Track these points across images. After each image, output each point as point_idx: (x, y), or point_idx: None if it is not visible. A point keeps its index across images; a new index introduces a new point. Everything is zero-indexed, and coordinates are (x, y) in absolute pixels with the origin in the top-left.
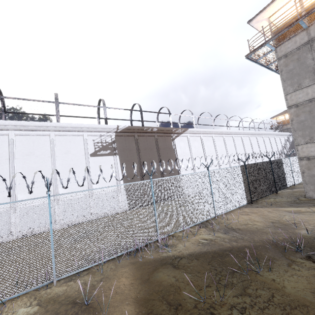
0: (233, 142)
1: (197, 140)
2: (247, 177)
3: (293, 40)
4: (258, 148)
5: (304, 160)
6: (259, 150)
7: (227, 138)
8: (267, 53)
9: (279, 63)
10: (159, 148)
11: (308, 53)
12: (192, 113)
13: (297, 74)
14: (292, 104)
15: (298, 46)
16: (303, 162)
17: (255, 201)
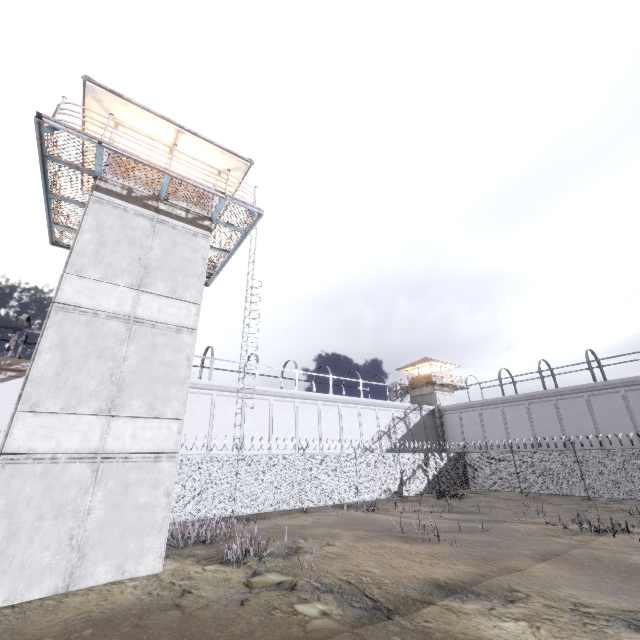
0: (209, 407)
1: None
2: None
3: None
4: (292, 427)
5: None
6: (294, 432)
7: (193, 395)
8: None
9: None
10: None
11: None
12: None
13: None
14: None
15: None
16: None
17: None
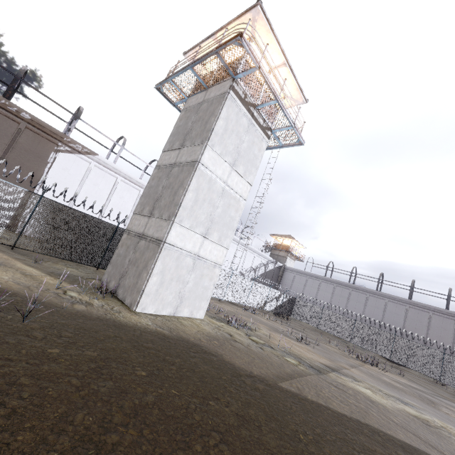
0: None
1: (108, 179)
2: (31, 213)
3: (198, 96)
4: None
5: (127, 233)
6: None
7: None
8: (183, 100)
9: (180, 115)
10: (15, 143)
11: (195, 115)
12: (124, 143)
13: (179, 132)
14: (159, 164)
15: (196, 103)
16: (124, 236)
17: (46, 260)
